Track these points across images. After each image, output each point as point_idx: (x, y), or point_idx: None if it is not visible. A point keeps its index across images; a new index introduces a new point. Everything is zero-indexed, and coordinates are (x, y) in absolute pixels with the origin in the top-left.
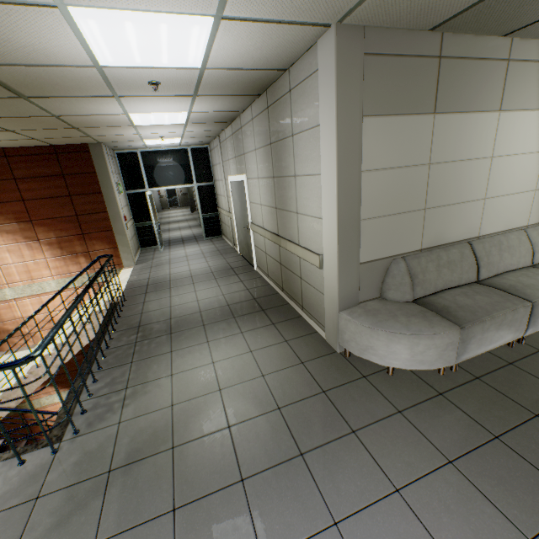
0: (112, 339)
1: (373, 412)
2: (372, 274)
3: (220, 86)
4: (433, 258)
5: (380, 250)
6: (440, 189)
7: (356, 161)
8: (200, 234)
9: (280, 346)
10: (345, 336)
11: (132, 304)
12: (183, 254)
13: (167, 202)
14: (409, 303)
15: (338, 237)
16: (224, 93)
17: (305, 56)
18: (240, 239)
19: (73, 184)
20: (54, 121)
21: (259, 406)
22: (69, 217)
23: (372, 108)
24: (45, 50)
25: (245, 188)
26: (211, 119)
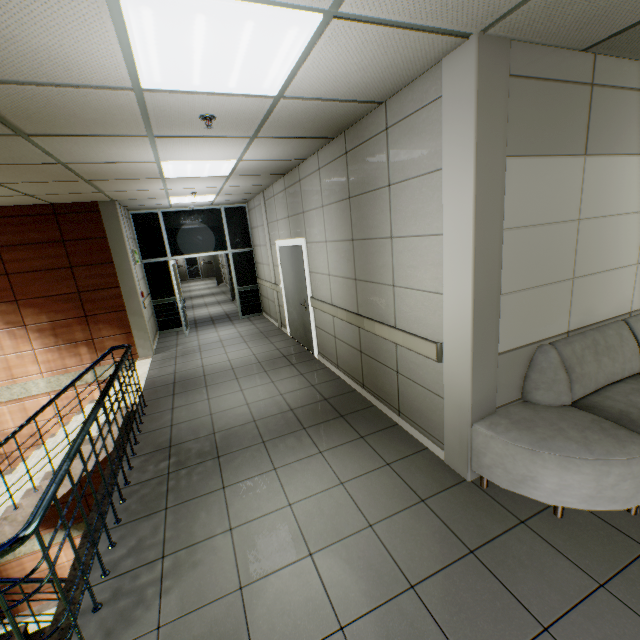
0: (132, 470)
1: (561, 588)
2: (511, 367)
3: (290, 124)
4: (588, 344)
5: (521, 335)
6: (589, 251)
7: (497, 215)
8: (233, 311)
9: (381, 473)
10: (485, 459)
11: (156, 412)
12: (216, 338)
13: (186, 273)
14: (568, 408)
15: (474, 319)
16: (292, 134)
17: (416, 83)
18: (292, 318)
19: (76, 253)
20: (59, 171)
21: (380, 583)
22: (68, 295)
23: (516, 146)
24: (67, 60)
25: (303, 254)
26: (262, 170)
